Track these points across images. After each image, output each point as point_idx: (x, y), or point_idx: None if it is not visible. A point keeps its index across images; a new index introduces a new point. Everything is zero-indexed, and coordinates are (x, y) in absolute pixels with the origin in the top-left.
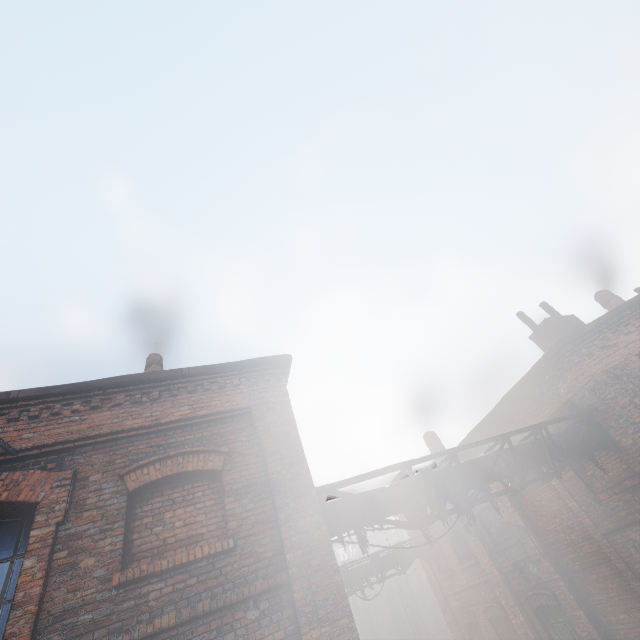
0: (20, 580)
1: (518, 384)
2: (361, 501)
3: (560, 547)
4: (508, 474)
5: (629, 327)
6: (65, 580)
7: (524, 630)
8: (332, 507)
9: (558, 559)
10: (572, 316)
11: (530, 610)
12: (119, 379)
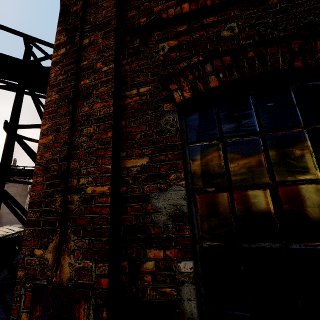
0: None
1: None
2: None
3: None
4: None
5: None
6: None
7: None
8: None
9: None
10: None
11: None
12: None
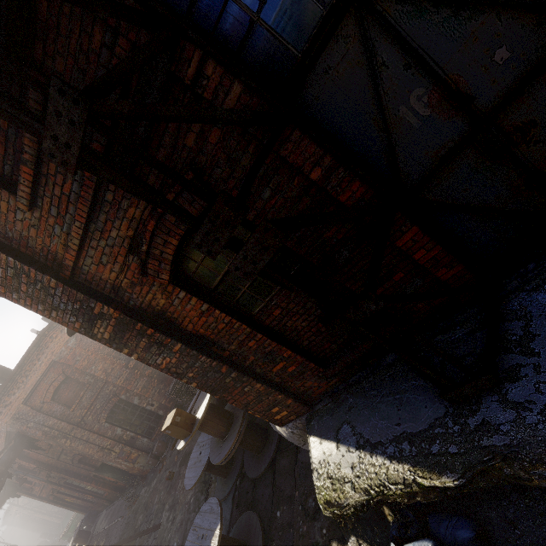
0: None
1: None
2: None
3: (55, 464)
4: None
5: (14, 390)
6: None
7: (67, 490)
8: None
9: (58, 466)
10: None
11: (64, 484)
12: None
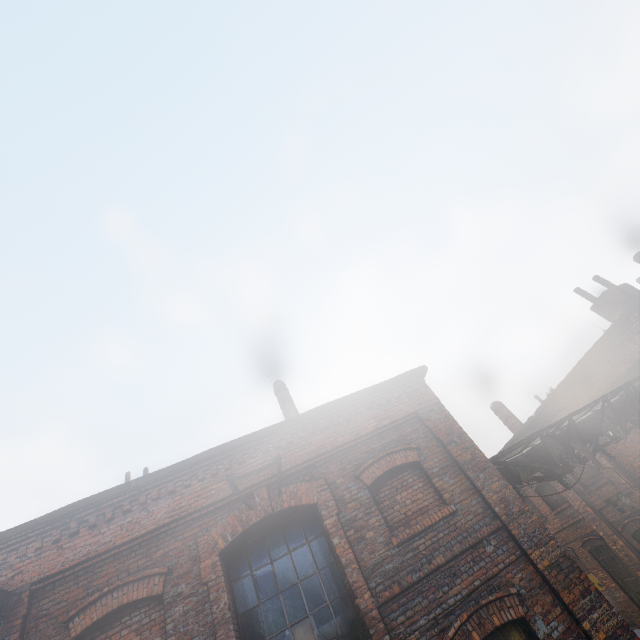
0: (337, 551)
1: (590, 351)
2: (516, 466)
3: None
4: (613, 427)
5: None
6: (363, 547)
7: (625, 552)
8: None
9: None
10: (625, 284)
11: (628, 535)
12: (319, 409)
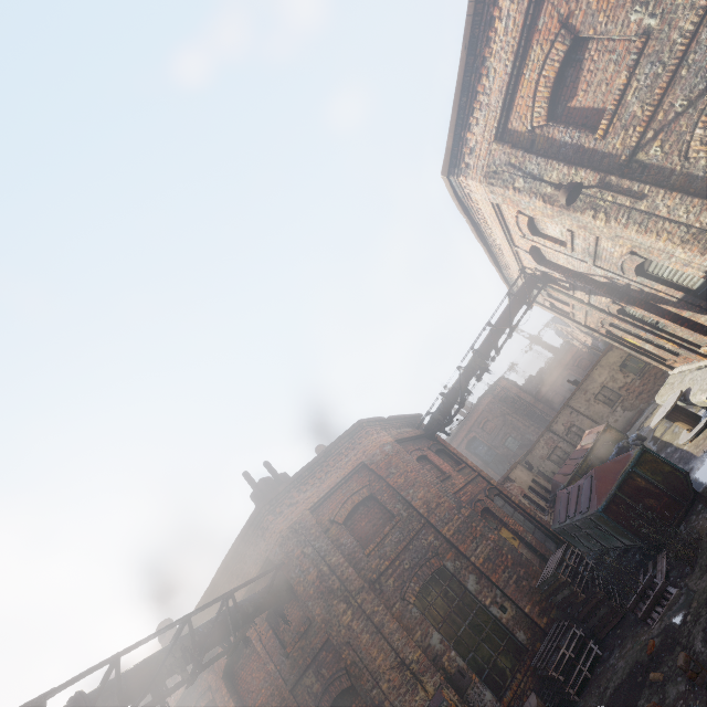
0: None
1: (232, 548)
2: None
3: None
4: (182, 663)
5: (307, 486)
6: None
7: None
8: None
9: None
10: (284, 474)
11: None
12: None
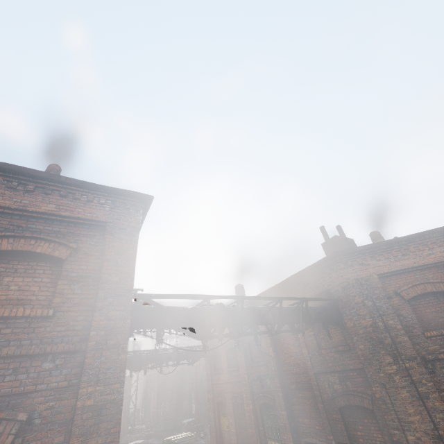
0: None
1: (303, 271)
2: (166, 311)
3: (288, 374)
4: (272, 322)
5: (381, 256)
6: None
7: (250, 414)
8: (145, 310)
9: (284, 380)
10: (352, 240)
11: (257, 404)
12: (1, 164)
